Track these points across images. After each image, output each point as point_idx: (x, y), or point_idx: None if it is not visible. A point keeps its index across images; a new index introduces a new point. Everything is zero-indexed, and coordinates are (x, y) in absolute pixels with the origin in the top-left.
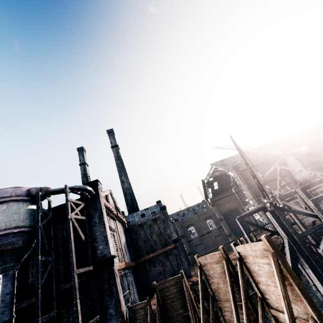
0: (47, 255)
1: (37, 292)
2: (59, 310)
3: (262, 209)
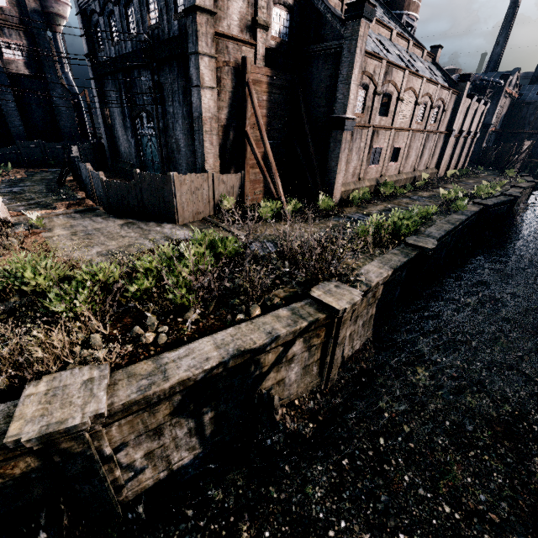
0: None
1: None
2: None
3: None
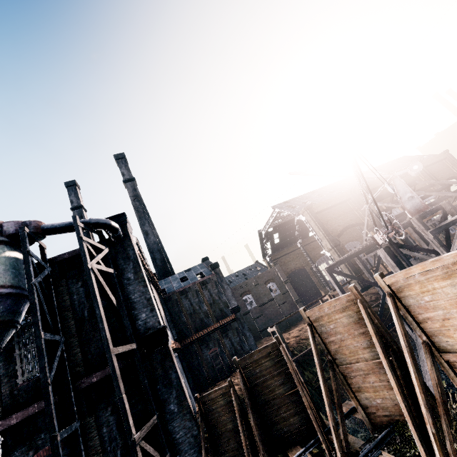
0: (51, 333)
1: (46, 391)
2: (82, 420)
3: (355, 255)
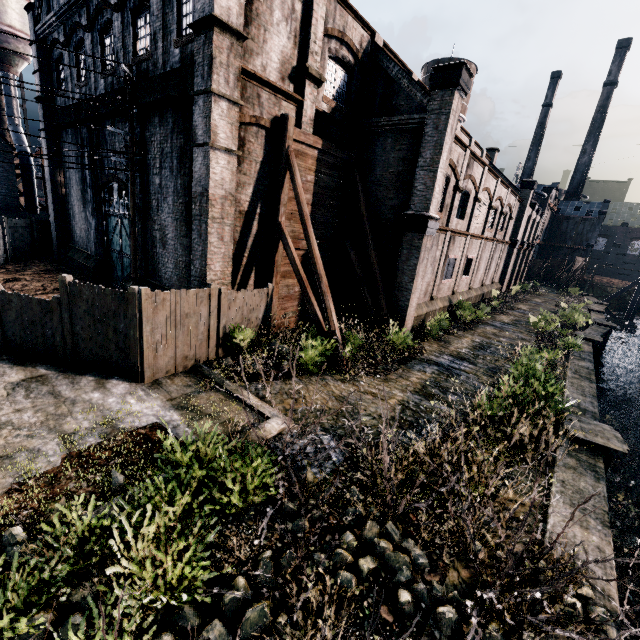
0: None
1: None
2: None
3: None
